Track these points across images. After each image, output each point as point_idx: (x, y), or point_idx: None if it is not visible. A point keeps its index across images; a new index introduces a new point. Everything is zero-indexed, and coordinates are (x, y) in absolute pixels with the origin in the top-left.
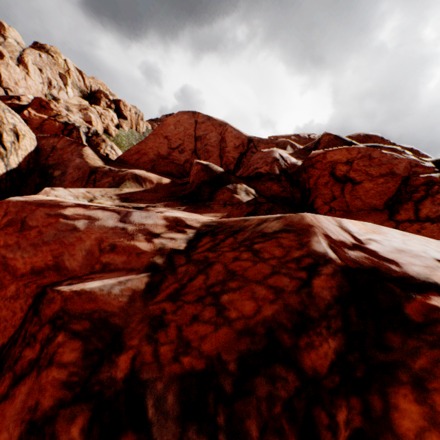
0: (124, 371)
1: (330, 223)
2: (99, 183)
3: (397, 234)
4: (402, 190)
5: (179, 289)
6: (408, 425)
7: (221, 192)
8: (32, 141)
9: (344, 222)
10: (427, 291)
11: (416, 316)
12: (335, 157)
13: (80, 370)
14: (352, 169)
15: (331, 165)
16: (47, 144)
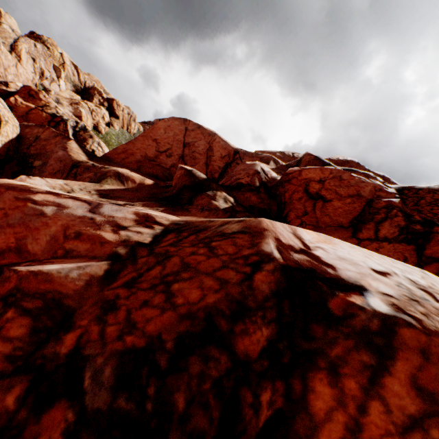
0: (69, 347)
1: (285, 230)
2: (80, 177)
3: (345, 245)
4: (366, 211)
5: (136, 278)
6: (320, 406)
7: (200, 197)
8: (15, 128)
9: (299, 230)
10: (351, 290)
11: (337, 311)
12: (309, 175)
13: (26, 345)
14: (324, 187)
15: (306, 182)
16: (31, 133)
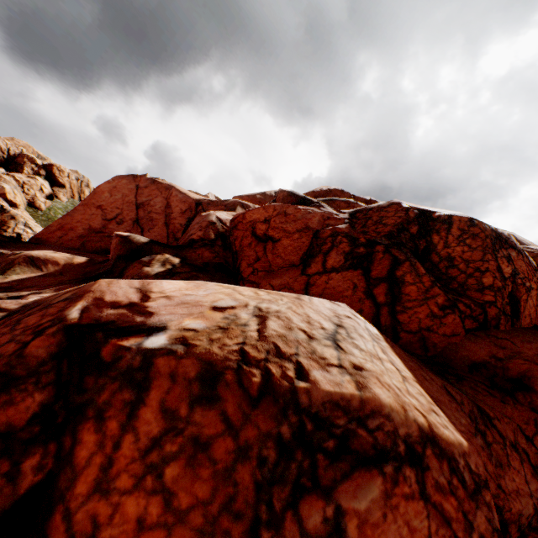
0: None
1: (128, 286)
2: None
3: (216, 288)
4: (314, 244)
5: None
6: (84, 454)
7: (132, 266)
8: None
9: (156, 283)
10: (138, 334)
11: (109, 357)
12: (254, 217)
13: None
14: (270, 227)
15: (252, 225)
16: None
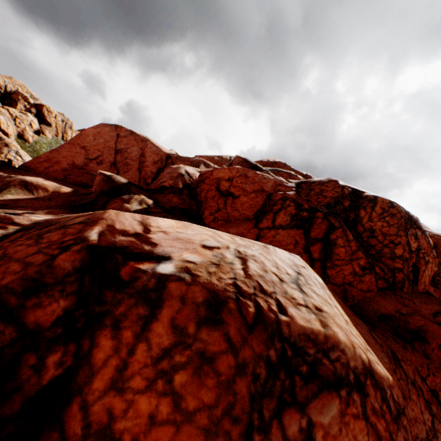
0: None
1: (132, 219)
2: None
3: (200, 229)
4: (267, 204)
5: None
6: (101, 356)
7: (114, 201)
8: None
9: (153, 219)
10: (150, 260)
11: (127, 276)
12: (220, 175)
13: None
14: (232, 185)
15: (217, 181)
16: None
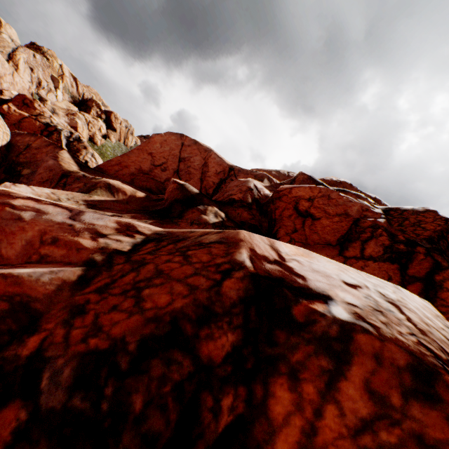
0: (31, 349)
1: (262, 242)
2: (69, 187)
3: (323, 259)
4: (353, 230)
5: (109, 284)
6: (279, 410)
7: (191, 211)
8: (5, 135)
9: (277, 243)
10: (316, 299)
11: (300, 317)
12: (299, 193)
13: None
14: (313, 206)
15: (296, 200)
16: (22, 141)
